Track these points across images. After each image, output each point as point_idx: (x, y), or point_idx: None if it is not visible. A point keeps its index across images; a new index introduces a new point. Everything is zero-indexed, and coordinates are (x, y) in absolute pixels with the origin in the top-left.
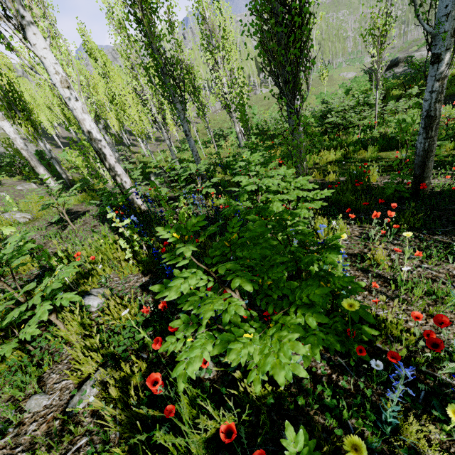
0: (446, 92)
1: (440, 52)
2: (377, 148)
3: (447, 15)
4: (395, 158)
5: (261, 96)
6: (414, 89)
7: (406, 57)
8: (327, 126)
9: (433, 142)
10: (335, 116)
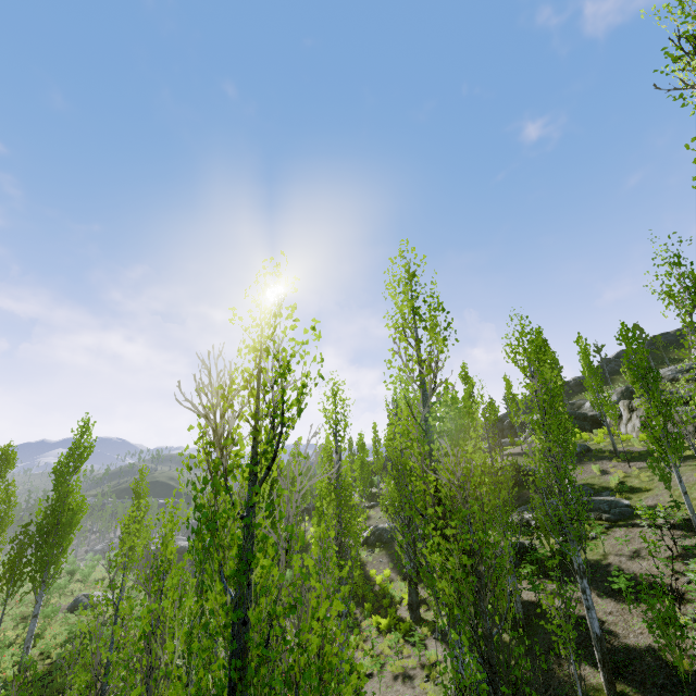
0: None
1: None
2: None
3: None
4: None
5: None
6: None
7: None
8: None
9: None
10: None
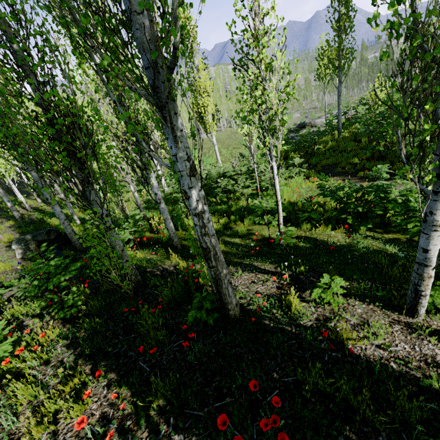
0: (326, 162)
1: (185, 189)
2: (252, 221)
3: (176, 156)
4: (262, 236)
5: (205, 139)
6: (296, 160)
7: (310, 122)
8: (219, 190)
9: (219, 270)
10: (225, 181)
